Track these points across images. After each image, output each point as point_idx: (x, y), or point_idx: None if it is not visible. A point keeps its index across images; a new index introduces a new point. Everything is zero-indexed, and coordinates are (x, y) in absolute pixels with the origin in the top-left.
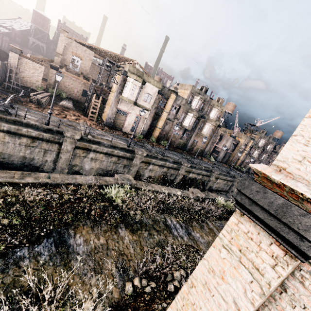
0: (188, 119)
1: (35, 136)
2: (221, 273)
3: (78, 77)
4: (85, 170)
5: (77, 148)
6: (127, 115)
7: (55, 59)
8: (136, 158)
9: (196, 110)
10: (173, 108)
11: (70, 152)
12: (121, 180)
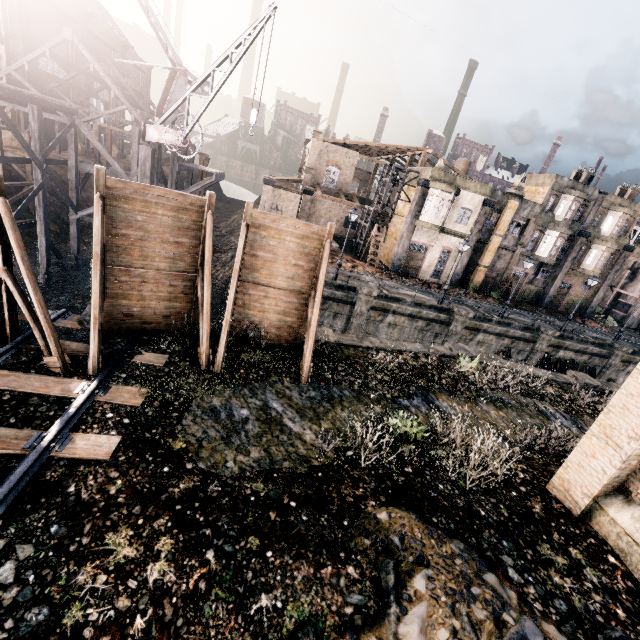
0: (548, 242)
1: (327, 296)
2: (639, 394)
3: (340, 200)
4: None
5: (371, 310)
6: (426, 251)
7: (304, 178)
8: (455, 322)
9: (565, 222)
10: (512, 226)
11: (364, 316)
12: (456, 349)
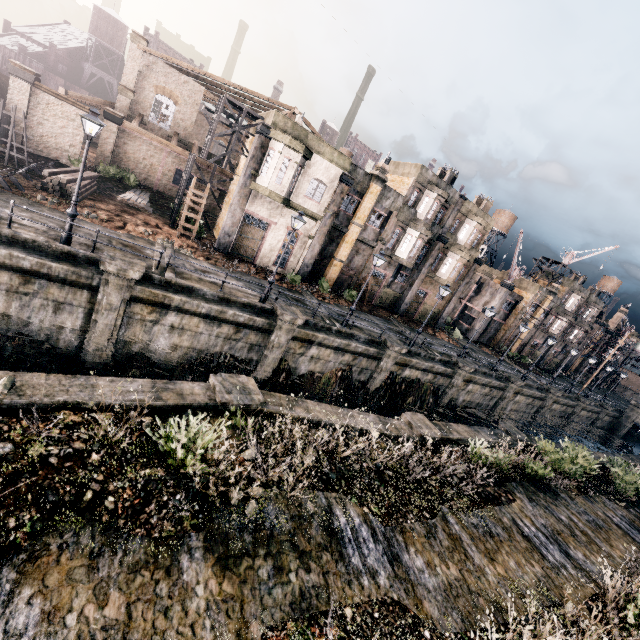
0: (408, 242)
1: (31, 268)
2: None
3: (167, 142)
4: (157, 354)
5: (135, 302)
6: (268, 229)
7: (118, 101)
8: (279, 330)
9: (426, 222)
10: (374, 217)
11: (119, 311)
12: (224, 391)
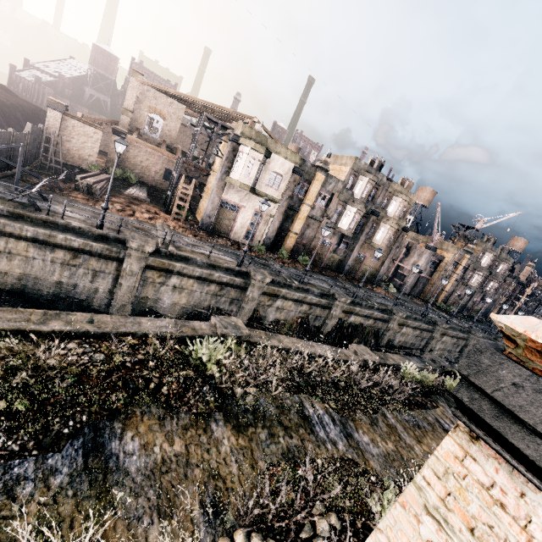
0: (348, 217)
1: (79, 247)
2: None
3: (158, 149)
4: (163, 308)
5: (148, 269)
6: (239, 211)
7: (121, 119)
8: (252, 287)
9: (361, 200)
10: (320, 198)
11: (137, 276)
12: (222, 327)
